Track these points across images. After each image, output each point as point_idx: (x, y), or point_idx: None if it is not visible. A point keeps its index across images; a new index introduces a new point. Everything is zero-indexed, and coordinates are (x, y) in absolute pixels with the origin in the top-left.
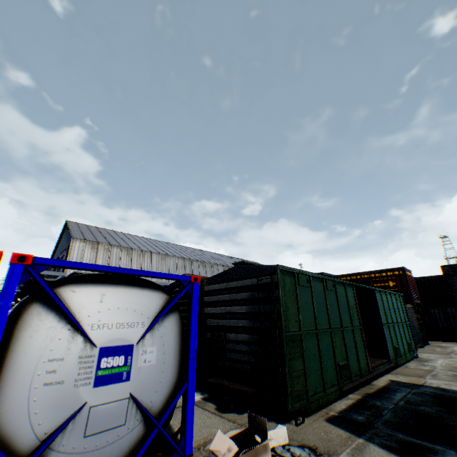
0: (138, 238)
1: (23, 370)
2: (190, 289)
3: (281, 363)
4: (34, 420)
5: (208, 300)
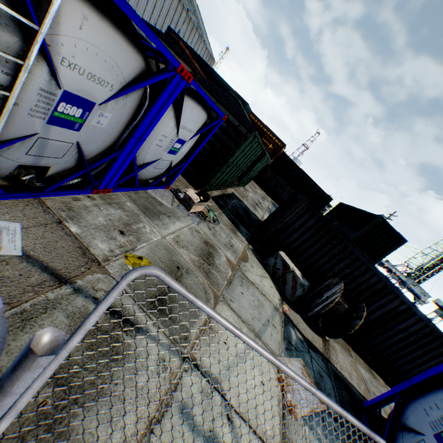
0: None
1: (152, 135)
2: (218, 122)
3: (215, 172)
4: (146, 156)
5: None
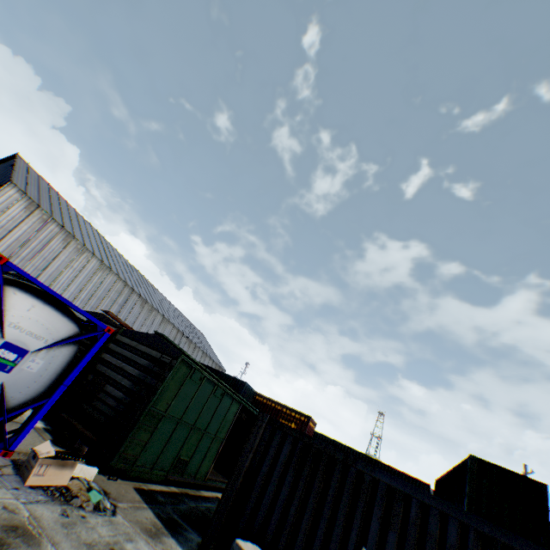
0: (91, 229)
1: None
2: (100, 335)
3: (132, 427)
4: None
5: (112, 347)
